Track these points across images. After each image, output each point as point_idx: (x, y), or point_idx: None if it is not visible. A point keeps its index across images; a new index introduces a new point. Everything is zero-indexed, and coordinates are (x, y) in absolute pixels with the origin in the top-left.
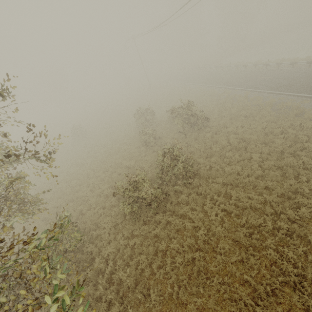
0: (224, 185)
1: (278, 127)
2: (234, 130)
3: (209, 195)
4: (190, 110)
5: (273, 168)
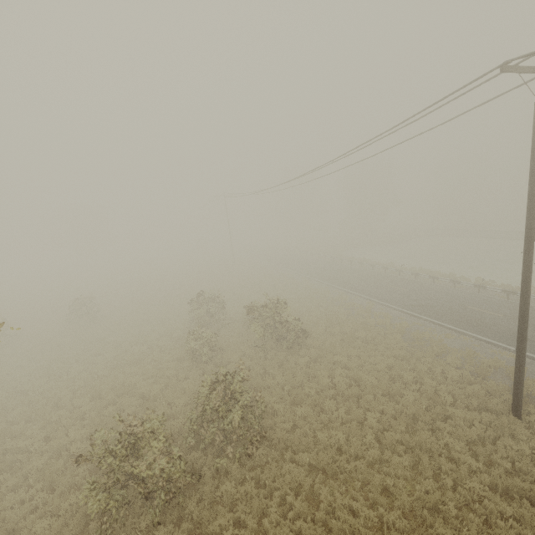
0: (313, 472)
1: (410, 370)
2: (344, 361)
3: (280, 490)
4: (278, 313)
5: (399, 448)
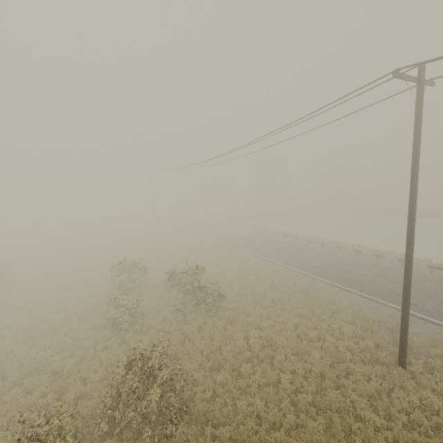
0: None
1: (313, 327)
2: (257, 322)
3: None
4: (198, 279)
5: (312, 410)
